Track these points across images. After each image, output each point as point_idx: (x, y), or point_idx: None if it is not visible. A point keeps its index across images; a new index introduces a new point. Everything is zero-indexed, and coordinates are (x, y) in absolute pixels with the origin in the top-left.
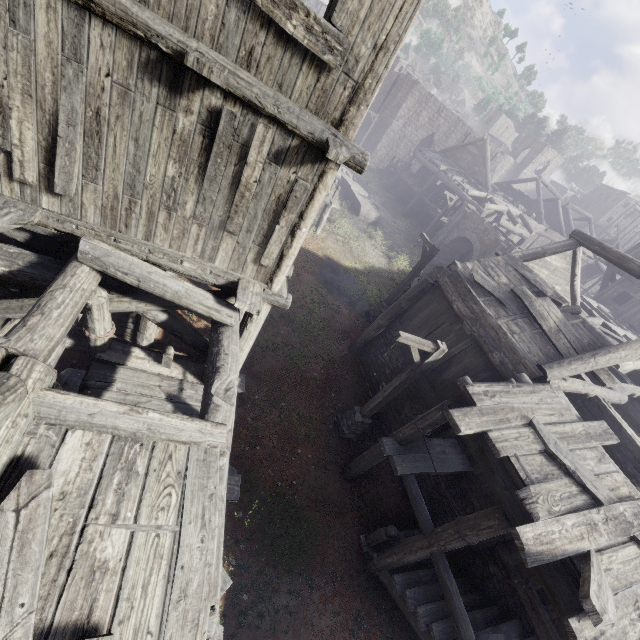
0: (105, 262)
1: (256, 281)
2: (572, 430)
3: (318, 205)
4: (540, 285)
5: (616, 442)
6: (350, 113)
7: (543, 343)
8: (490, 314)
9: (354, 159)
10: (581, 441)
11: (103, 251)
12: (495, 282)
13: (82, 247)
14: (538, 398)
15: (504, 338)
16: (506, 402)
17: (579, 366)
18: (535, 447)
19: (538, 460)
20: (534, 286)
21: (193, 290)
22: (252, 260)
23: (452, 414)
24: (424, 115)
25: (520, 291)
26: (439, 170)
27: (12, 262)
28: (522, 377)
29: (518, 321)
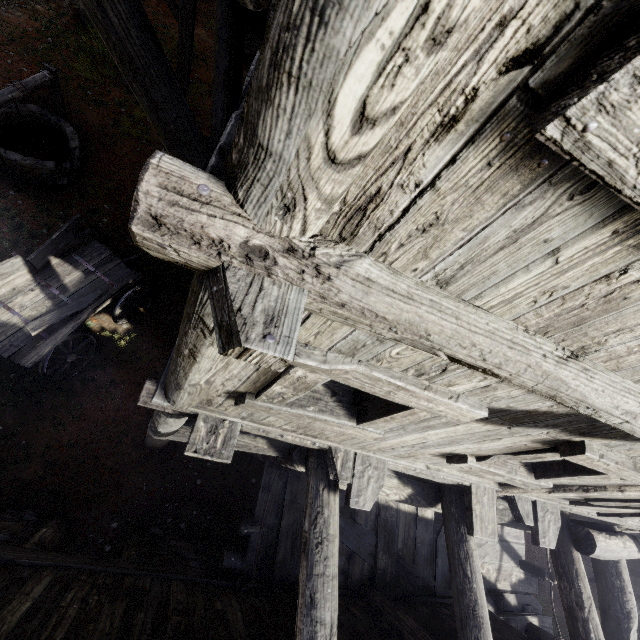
0: (600, 556)
1: None
2: None
3: None
4: None
5: None
6: None
7: None
8: None
9: None
10: None
11: (604, 550)
12: None
13: (595, 552)
14: None
15: None
16: None
17: None
18: None
19: None
20: None
21: (631, 550)
22: None
23: None
24: None
25: None
26: None
27: (501, 519)
28: None
29: None
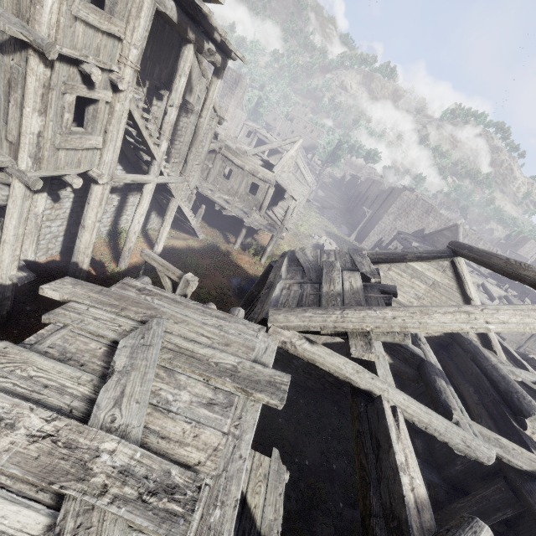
0: None
1: (10, 157)
2: (209, 355)
3: (33, 88)
4: (361, 264)
5: (279, 403)
6: (32, 11)
7: (311, 302)
8: (281, 275)
9: (36, 42)
10: (203, 368)
11: None
12: (319, 261)
13: None
14: (217, 323)
15: (272, 292)
16: (157, 303)
17: (316, 315)
18: (107, 333)
19: (90, 346)
20: (356, 266)
21: None
22: (5, 137)
23: (62, 278)
24: (413, 213)
25: (328, 263)
26: (411, 246)
27: None
28: (233, 310)
29: (305, 284)
